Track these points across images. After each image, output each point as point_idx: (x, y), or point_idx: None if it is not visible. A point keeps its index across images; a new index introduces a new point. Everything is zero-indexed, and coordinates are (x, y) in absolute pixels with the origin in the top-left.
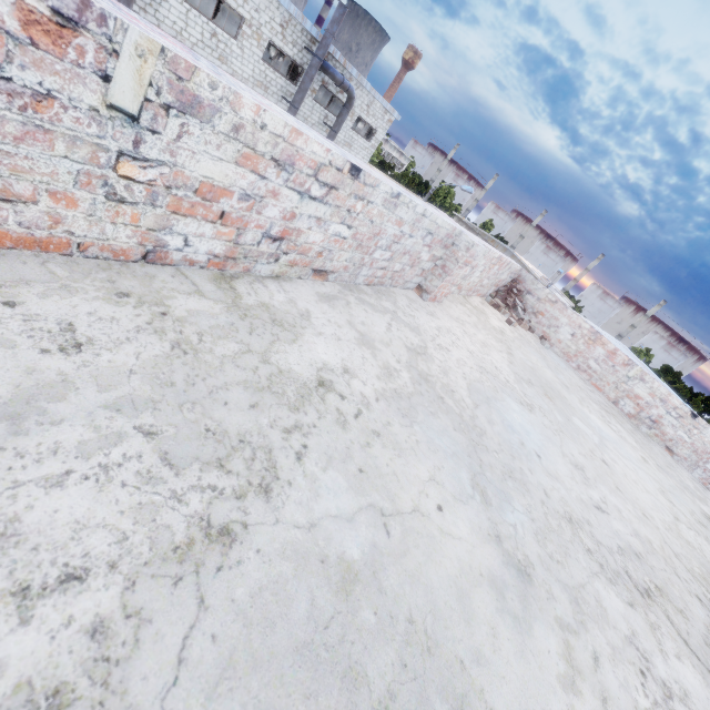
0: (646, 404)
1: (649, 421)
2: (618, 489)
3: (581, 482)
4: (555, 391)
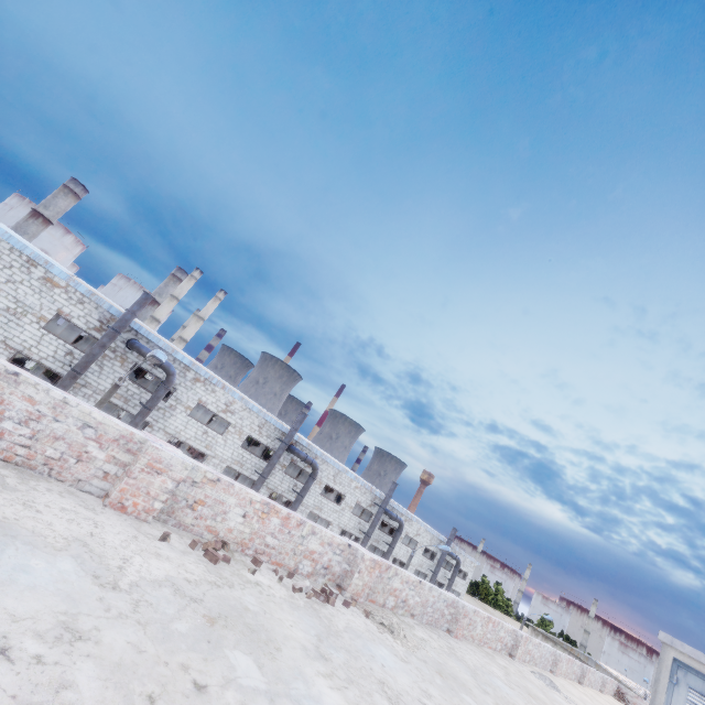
0: None
1: None
2: None
3: None
4: None
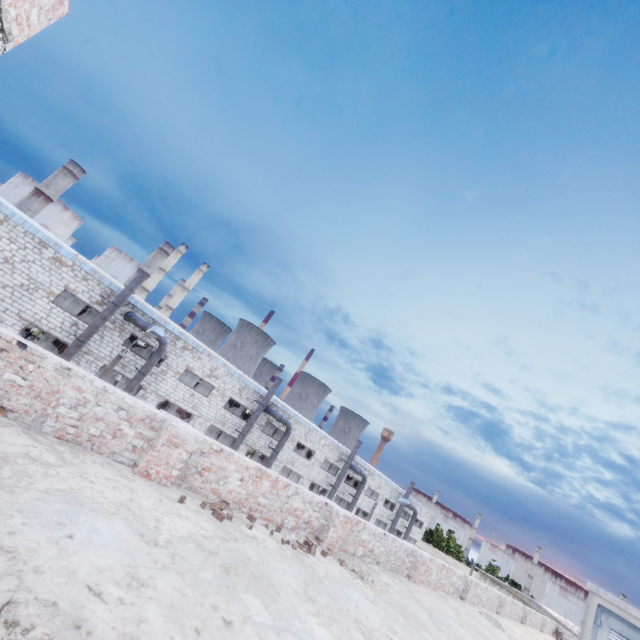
0: None
1: None
2: None
3: None
4: None
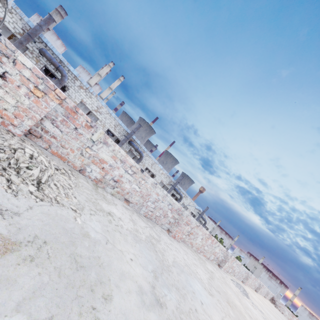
0: None
1: None
2: None
3: None
4: None
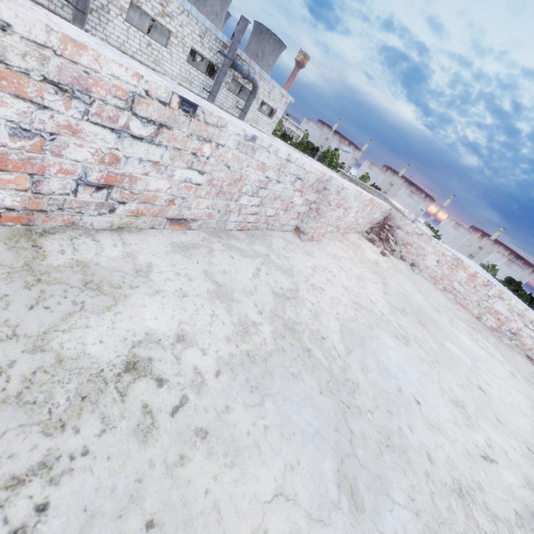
0: (505, 318)
1: (509, 333)
2: (499, 421)
3: (464, 424)
4: (427, 315)
